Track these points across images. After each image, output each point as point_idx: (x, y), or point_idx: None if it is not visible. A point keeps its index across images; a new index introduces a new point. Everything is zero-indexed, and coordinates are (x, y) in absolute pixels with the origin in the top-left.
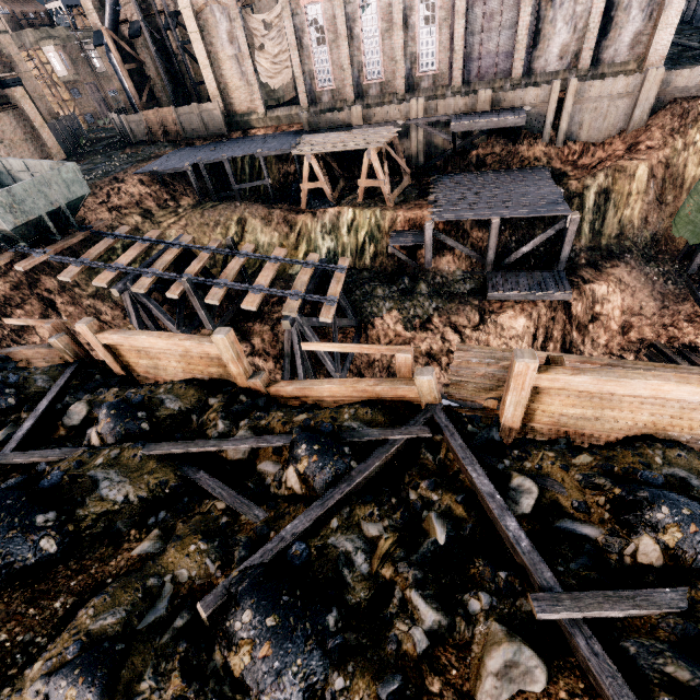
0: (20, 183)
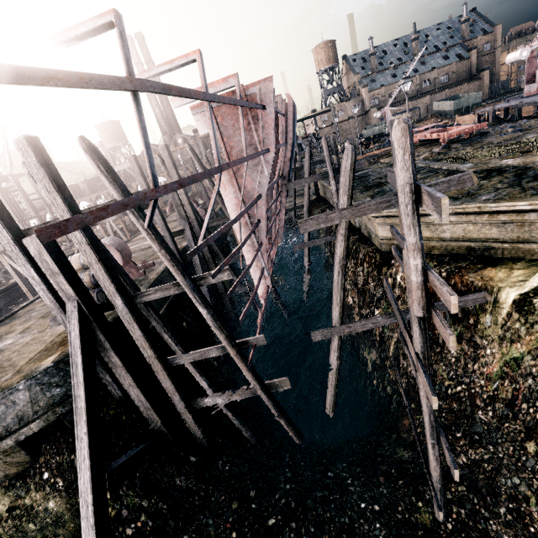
0: (463, 98)
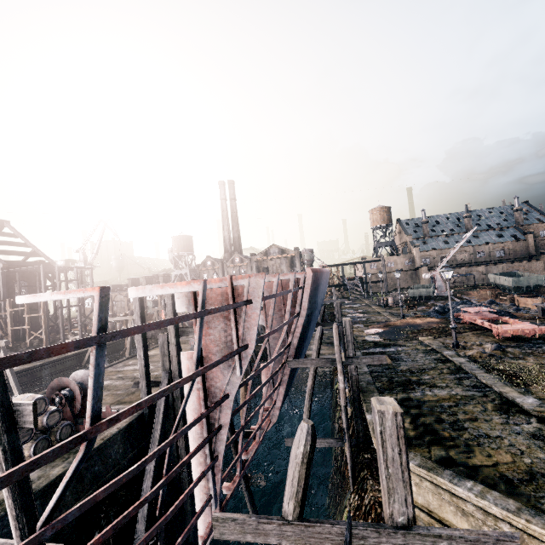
0: (522, 277)
